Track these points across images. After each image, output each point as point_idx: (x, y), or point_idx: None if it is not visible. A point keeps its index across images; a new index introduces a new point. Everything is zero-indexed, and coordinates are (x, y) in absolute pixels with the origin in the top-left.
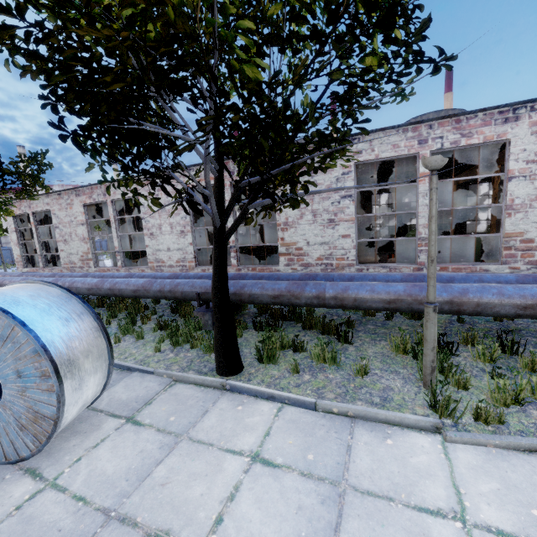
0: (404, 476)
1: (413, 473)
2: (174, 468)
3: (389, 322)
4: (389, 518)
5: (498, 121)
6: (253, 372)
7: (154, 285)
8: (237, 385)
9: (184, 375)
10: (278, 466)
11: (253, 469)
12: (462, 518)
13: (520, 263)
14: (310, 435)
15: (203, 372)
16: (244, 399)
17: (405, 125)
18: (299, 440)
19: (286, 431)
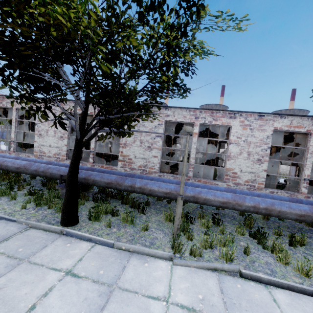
0: (147, 281)
1: (152, 280)
2: (11, 279)
3: (168, 205)
4: (132, 301)
5: (228, 116)
6: (84, 225)
7: (33, 166)
8: (70, 231)
9: (37, 224)
10: (81, 277)
11: (65, 279)
12: (167, 300)
13: (231, 183)
14: (105, 260)
15: (51, 223)
16: (73, 240)
17: (190, 108)
18: (98, 263)
19: (92, 258)
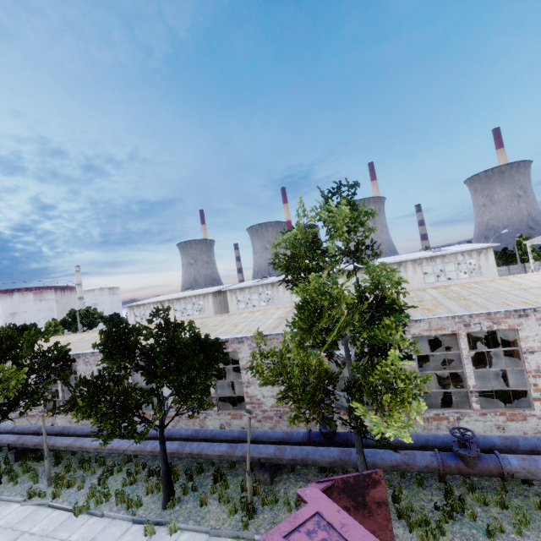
0: None
1: None
2: None
3: None
4: None
5: None
6: (2, 486)
7: None
8: None
9: None
10: None
11: None
12: None
13: None
14: None
15: None
16: None
17: None
18: None
19: None
